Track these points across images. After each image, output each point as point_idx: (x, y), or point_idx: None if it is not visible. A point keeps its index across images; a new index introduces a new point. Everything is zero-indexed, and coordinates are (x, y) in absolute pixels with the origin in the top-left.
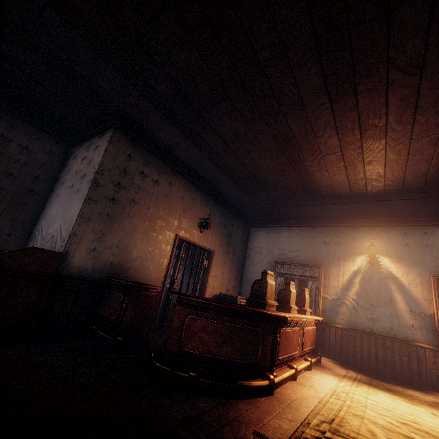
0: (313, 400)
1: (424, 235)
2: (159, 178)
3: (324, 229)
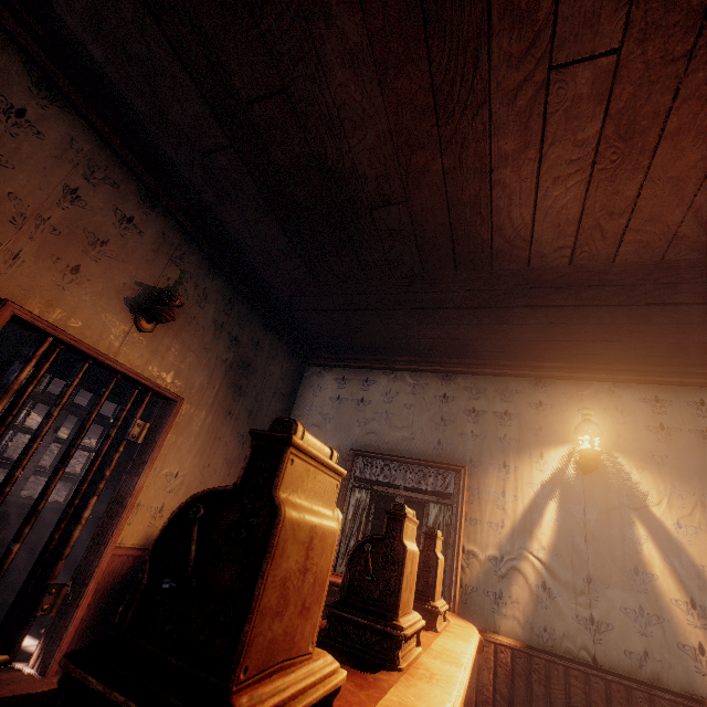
0: None
1: (700, 407)
2: None
3: (474, 380)
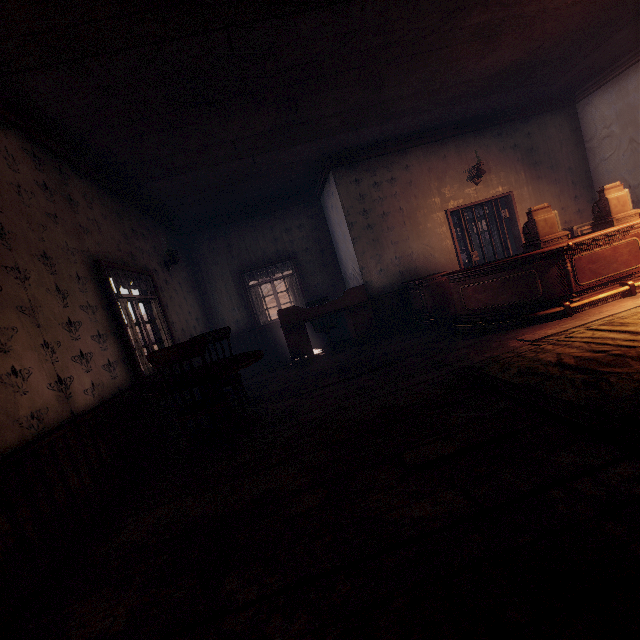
0: (625, 308)
1: None
2: (392, 174)
3: None
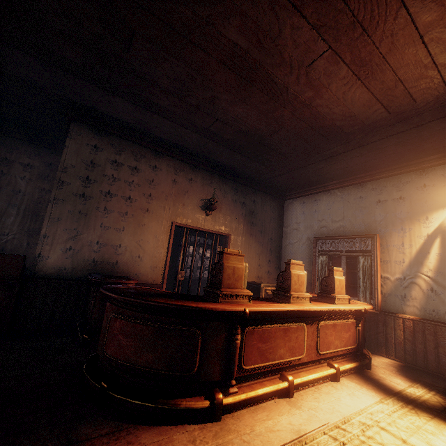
0: (280, 437)
1: None
2: (138, 164)
3: (377, 183)
